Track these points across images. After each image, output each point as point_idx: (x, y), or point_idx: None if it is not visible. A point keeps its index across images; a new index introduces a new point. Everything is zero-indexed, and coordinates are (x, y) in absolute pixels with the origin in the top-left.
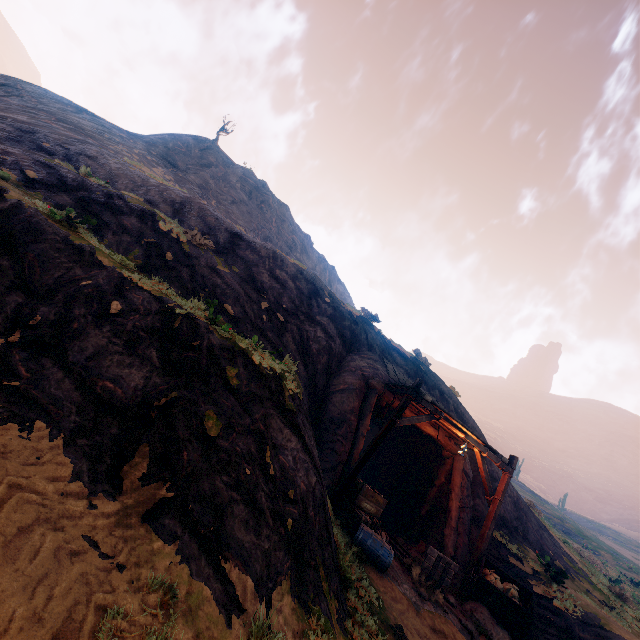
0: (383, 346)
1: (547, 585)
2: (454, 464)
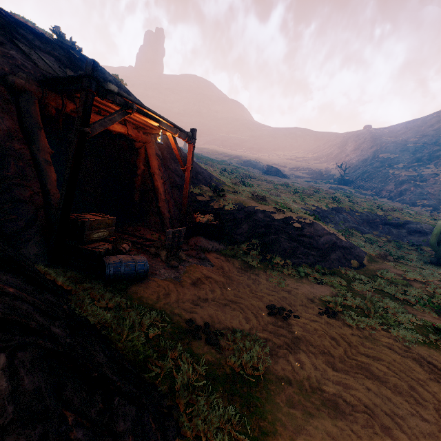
0: (0, 19)
1: (218, 201)
2: (148, 152)
